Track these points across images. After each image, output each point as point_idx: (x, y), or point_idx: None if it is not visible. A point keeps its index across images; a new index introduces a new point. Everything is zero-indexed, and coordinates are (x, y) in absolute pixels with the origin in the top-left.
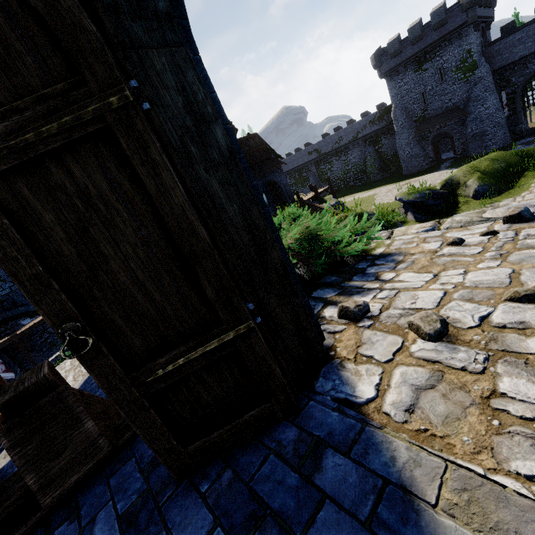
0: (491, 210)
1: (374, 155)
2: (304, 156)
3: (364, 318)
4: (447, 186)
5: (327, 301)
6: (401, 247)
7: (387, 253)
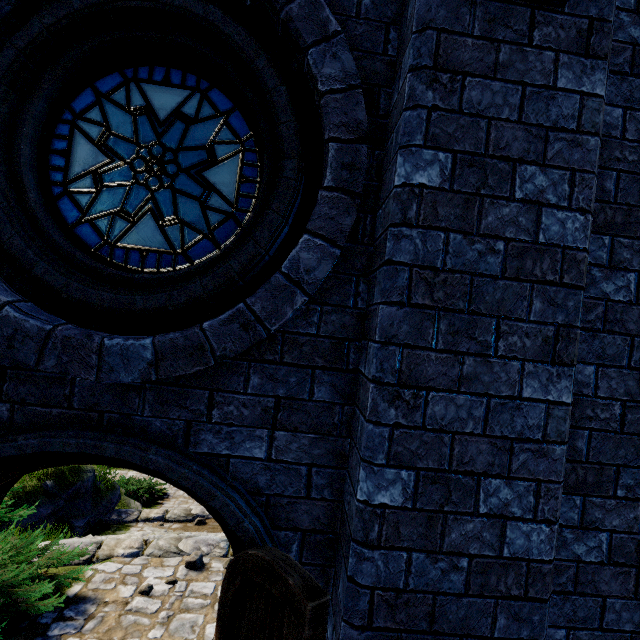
0: (186, 539)
1: None
2: None
3: None
4: None
5: None
6: (100, 586)
7: (83, 596)
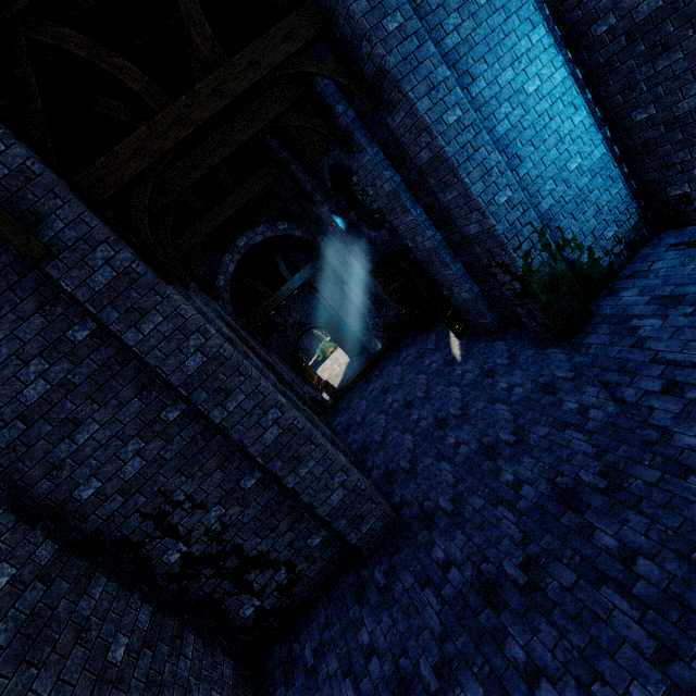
0: None
1: None
2: None
3: None
4: None
5: None
6: None
7: None
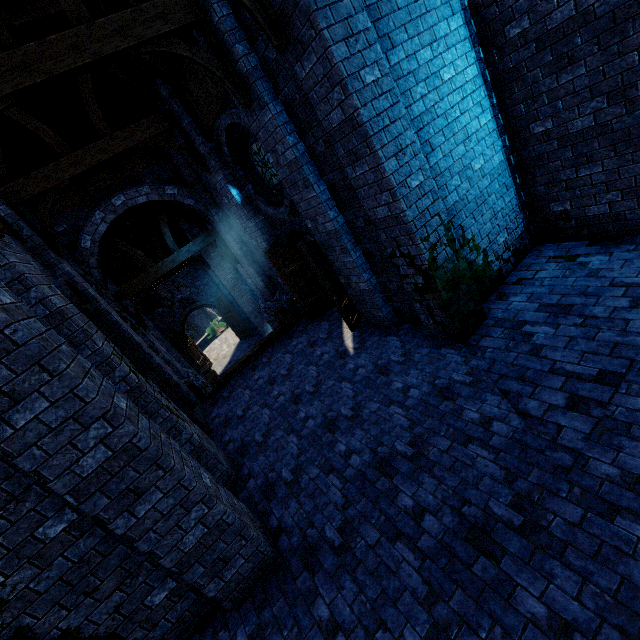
0: None
1: None
2: None
3: None
4: None
5: None
6: None
7: None
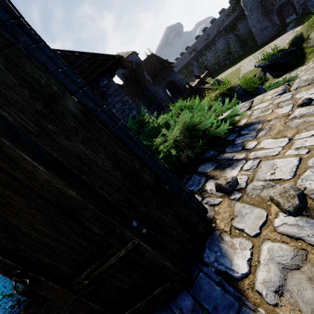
0: None
1: (234, 39)
2: (187, 57)
3: (235, 191)
4: (294, 44)
5: (207, 175)
6: (259, 115)
7: (249, 123)
